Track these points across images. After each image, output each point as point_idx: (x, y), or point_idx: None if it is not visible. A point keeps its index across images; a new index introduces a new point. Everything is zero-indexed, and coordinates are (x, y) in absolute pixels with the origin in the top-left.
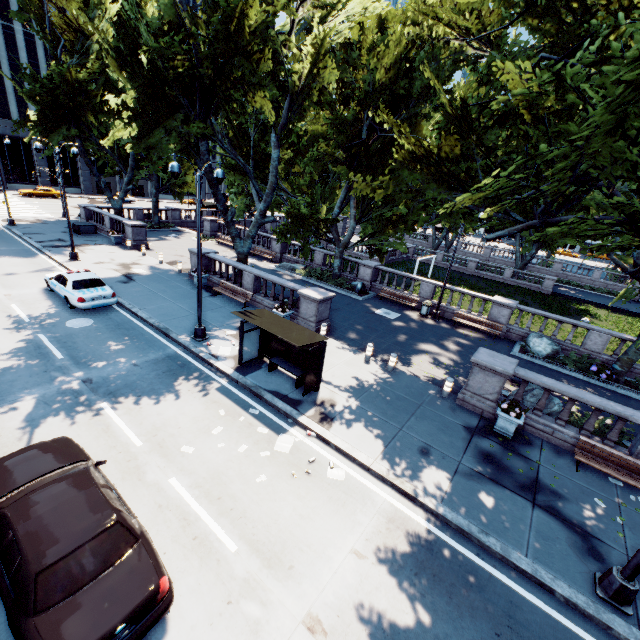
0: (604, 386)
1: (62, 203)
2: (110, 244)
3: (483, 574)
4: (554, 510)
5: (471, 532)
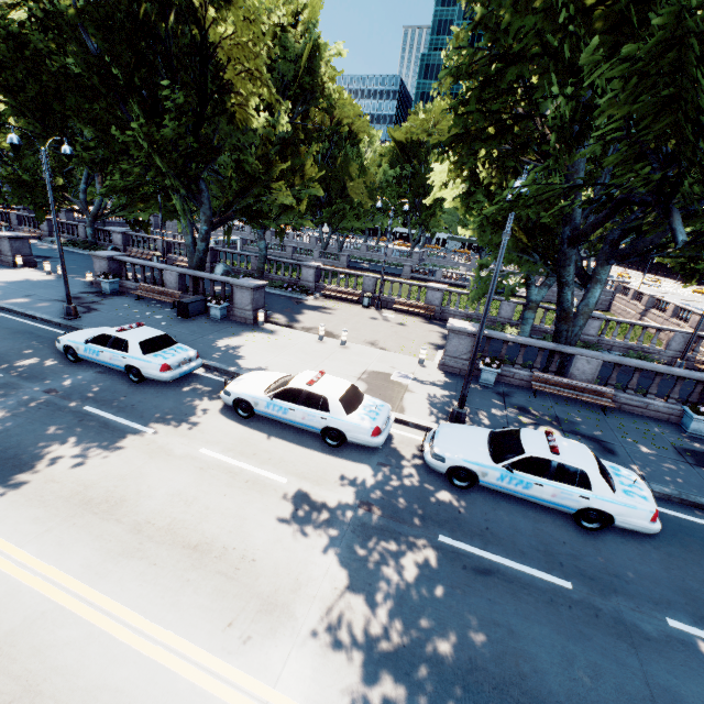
0: None
1: None
2: None
3: (3, 317)
4: (88, 306)
5: (12, 309)
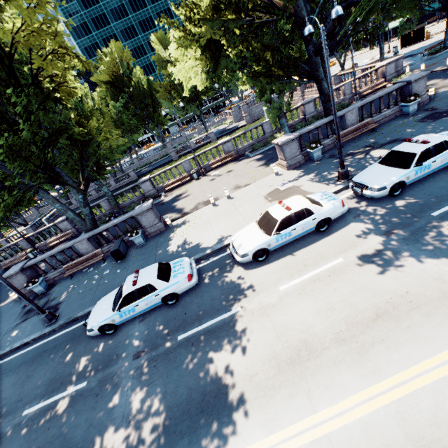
0: None
1: None
2: None
3: None
4: (48, 307)
5: None
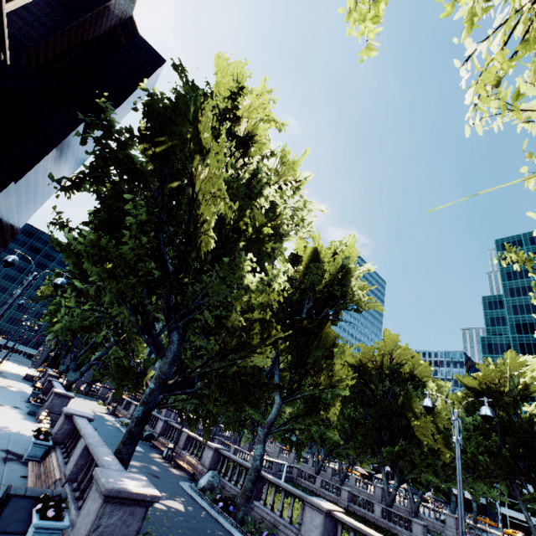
0: (214, 514)
1: (43, 369)
2: (29, 384)
3: None
4: None
5: None
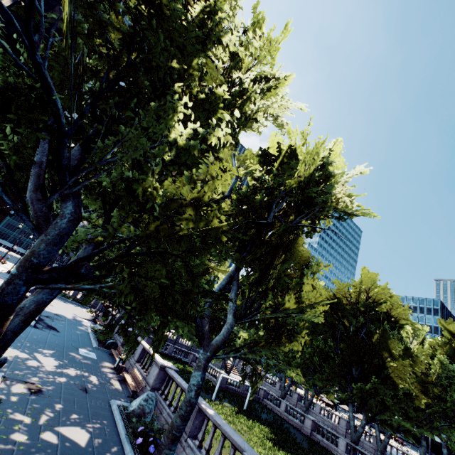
0: (127, 453)
1: None
2: None
3: None
4: None
5: None
